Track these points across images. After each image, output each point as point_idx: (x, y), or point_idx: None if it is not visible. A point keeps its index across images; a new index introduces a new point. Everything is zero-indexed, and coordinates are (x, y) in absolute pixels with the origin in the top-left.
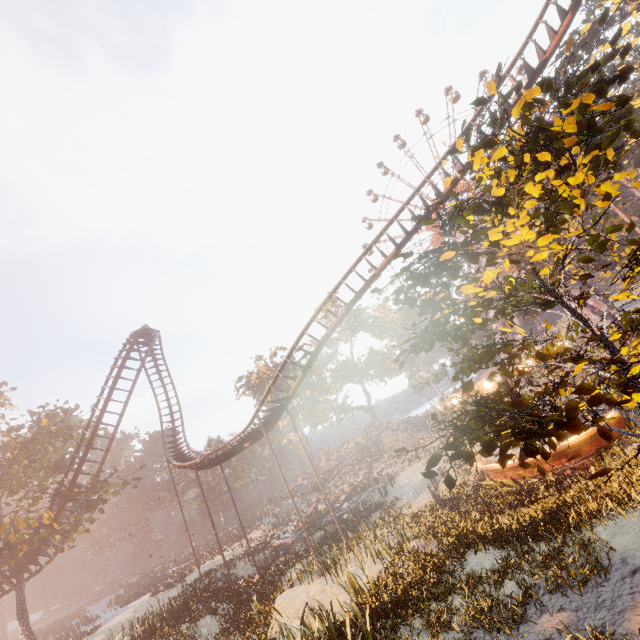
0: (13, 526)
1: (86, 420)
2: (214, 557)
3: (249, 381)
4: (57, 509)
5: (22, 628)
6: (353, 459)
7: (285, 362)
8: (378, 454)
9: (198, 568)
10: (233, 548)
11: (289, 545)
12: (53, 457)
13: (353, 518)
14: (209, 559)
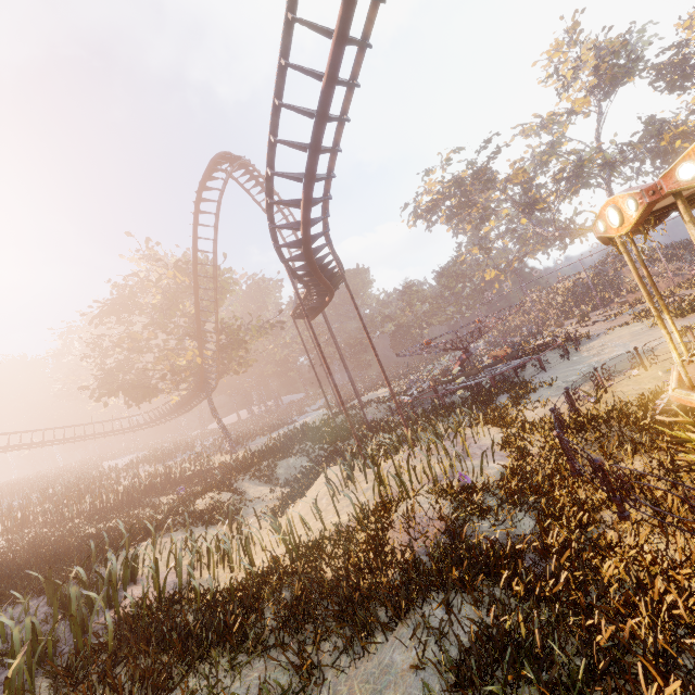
0: (167, 359)
1: (224, 269)
2: (378, 390)
3: (416, 207)
4: (198, 348)
5: (216, 421)
6: (565, 303)
7: (269, 175)
8: (608, 297)
9: (337, 403)
10: (393, 386)
11: (421, 401)
12: (206, 303)
13: (475, 395)
14: (373, 391)
